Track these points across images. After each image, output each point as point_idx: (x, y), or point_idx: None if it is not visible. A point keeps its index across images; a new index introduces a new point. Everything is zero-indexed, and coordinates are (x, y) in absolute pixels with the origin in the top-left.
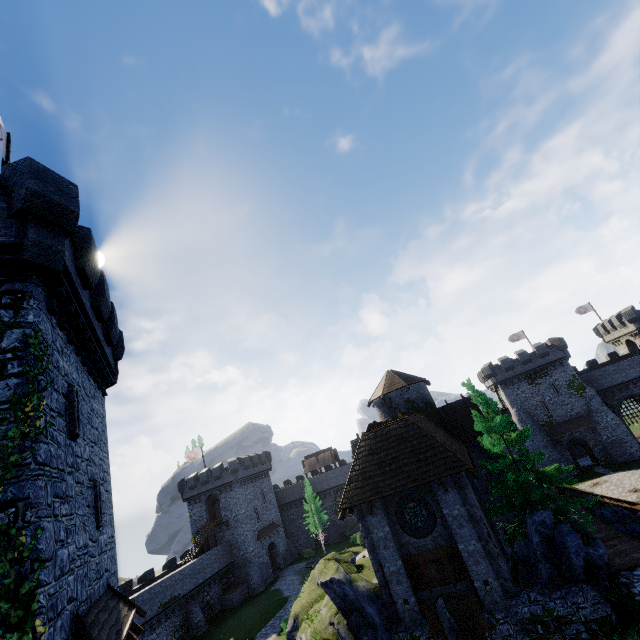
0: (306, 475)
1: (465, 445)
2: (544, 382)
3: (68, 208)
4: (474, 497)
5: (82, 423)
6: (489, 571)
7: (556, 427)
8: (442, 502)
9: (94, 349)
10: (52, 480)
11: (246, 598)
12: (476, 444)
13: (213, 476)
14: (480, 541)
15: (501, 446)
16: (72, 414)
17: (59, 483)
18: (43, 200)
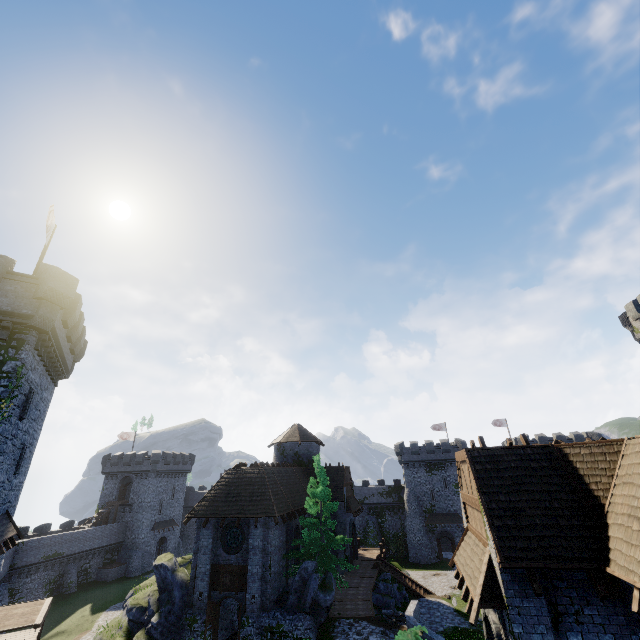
0: None
1: None
2: (439, 474)
3: (68, 295)
4: (276, 538)
5: (31, 409)
6: (258, 589)
7: (434, 516)
8: (251, 534)
9: (58, 360)
10: (1, 443)
11: (121, 577)
12: None
13: (135, 460)
14: (263, 568)
15: (316, 510)
16: (26, 406)
17: (3, 444)
18: (55, 292)
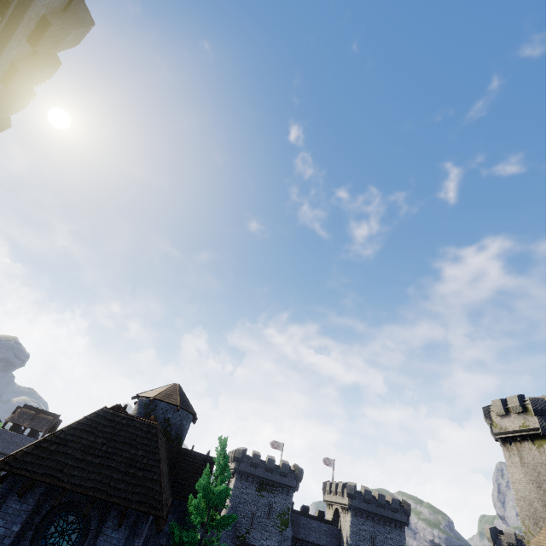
0: (5, 423)
1: (172, 500)
2: (267, 497)
3: None
4: None
5: None
6: None
7: None
8: (103, 537)
9: None
10: None
11: None
12: (181, 507)
13: None
14: None
15: (203, 518)
16: None
17: None
18: None
